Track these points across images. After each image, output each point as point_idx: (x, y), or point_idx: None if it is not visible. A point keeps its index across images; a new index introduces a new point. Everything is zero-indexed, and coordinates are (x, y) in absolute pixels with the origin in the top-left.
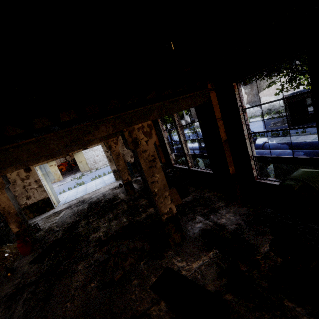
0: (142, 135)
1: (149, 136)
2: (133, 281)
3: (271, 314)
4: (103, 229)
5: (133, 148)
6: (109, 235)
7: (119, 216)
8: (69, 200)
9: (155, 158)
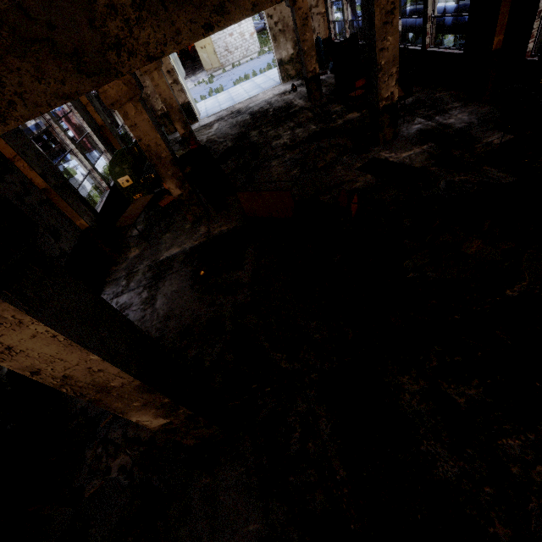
0: None
1: None
2: (337, 168)
3: (467, 173)
4: (286, 137)
5: None
6: (297, 141)
7: (305, 124)
8: (213, 112)
9: (394, 8)
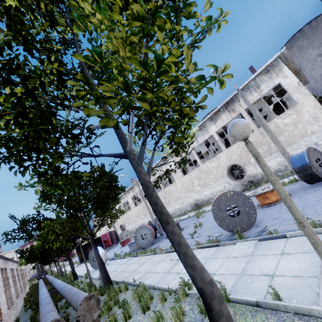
0: None
1: None
2: None
3: None
4: None
5: None
6: None
7: None
8: None
9: None
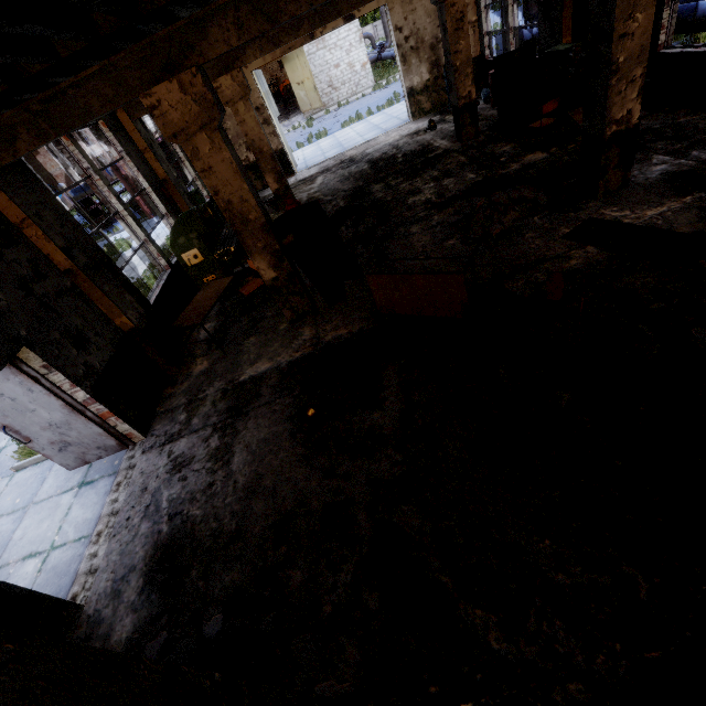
0: None
1: None
2: (527, 235)
3: None
4: (429, 191)
5: None
6: (448, 196)
7: (456, 172)
8: (314, 163)
9: None
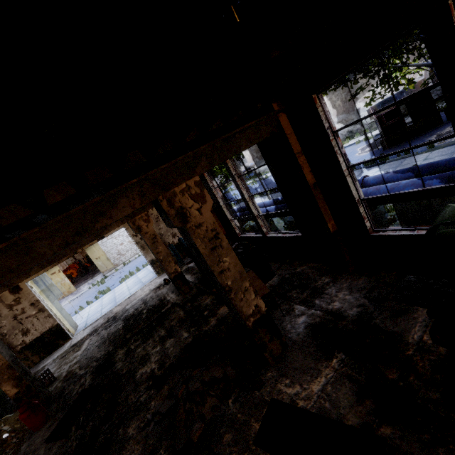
0: (190, 200)
1: (202, 200)
2: (224, 437)
3: None
4: (155, 357)
5: (180, 225)
6: (167, 364)
7: (176, 330)
8: (92, 321)
9: (217, 233)
